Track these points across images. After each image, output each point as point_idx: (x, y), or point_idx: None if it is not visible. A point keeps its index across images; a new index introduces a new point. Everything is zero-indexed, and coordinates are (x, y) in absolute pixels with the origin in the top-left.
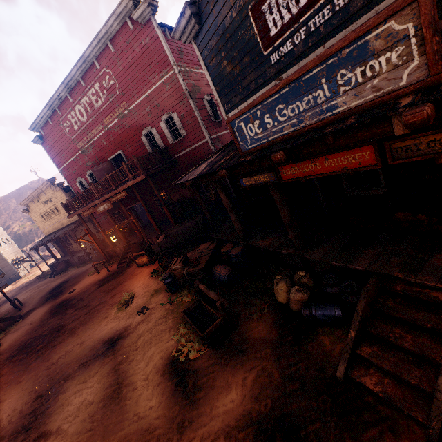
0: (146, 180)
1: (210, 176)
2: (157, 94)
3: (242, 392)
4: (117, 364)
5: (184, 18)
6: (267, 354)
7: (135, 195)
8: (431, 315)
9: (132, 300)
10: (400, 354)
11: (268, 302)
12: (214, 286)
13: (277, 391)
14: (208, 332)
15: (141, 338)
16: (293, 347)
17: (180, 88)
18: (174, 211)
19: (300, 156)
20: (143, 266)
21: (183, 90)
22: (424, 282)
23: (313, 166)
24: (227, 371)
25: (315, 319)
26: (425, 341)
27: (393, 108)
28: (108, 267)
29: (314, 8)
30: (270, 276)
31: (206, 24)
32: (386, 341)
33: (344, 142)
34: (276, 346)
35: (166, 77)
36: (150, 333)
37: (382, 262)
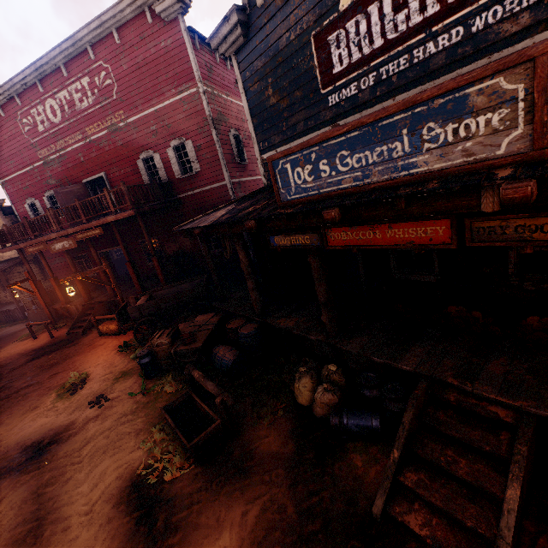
0: (134, 219)
1: (230, 226)
2: (169, 111)
3: (239, 535)
4: (41, 486)
5: (228, 25)
6: (279, 477)
7: (114, 236)
8: (490, 436)
9: (83, 383)
10: (452, 484)
11: (284, 402)
12: (211, 373)
13: (290, 533)
14: (198, 441)
15: (90, 444)
16: (315, 467)
17: (202, 112)
18: (166, 266)
19: (358, 218)
20: (108, 335)
21: (205, 115)
22: (482, 393)
23: (371, 234)
24: (220, 502)
25: (346, 430)
26: (481, 468)
27: (488, 178)
28: (53, 332)
29: (390, 54)
30: (288, 367)
31: (255, 39)
32: (431, 464)
33: (418, 210)
34: (292, 465)
35: (186, 94)
36: (105, 436)
37: (434, 364)
